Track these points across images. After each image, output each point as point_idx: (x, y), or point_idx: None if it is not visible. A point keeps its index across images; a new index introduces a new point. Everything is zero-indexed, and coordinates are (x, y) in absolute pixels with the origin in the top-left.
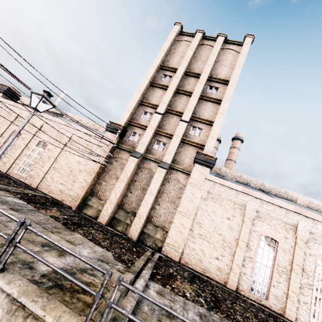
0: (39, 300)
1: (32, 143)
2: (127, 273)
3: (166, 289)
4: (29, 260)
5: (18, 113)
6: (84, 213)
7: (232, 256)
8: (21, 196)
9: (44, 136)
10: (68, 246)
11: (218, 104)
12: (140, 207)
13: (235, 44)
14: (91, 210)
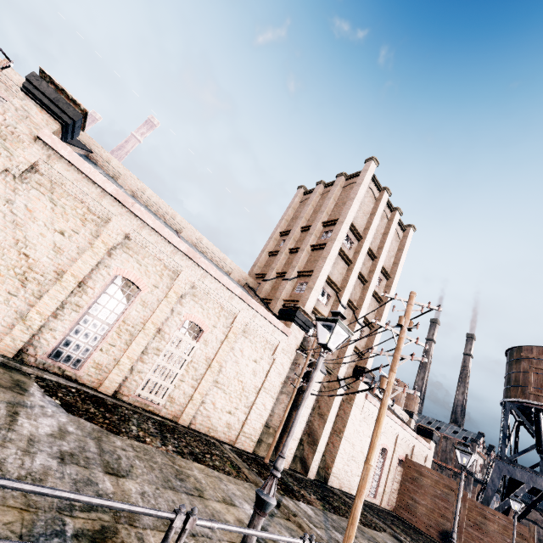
0: None
1: (170, 321)
2: None
3: None
4: None
5: (130, 227)
6: (258, 454)
7: None
8: (278, 489)
9: (195, 310)
10: None
11: (377, 302)
12: (321, 438)
13: (400, 226)
14: (262, 446)
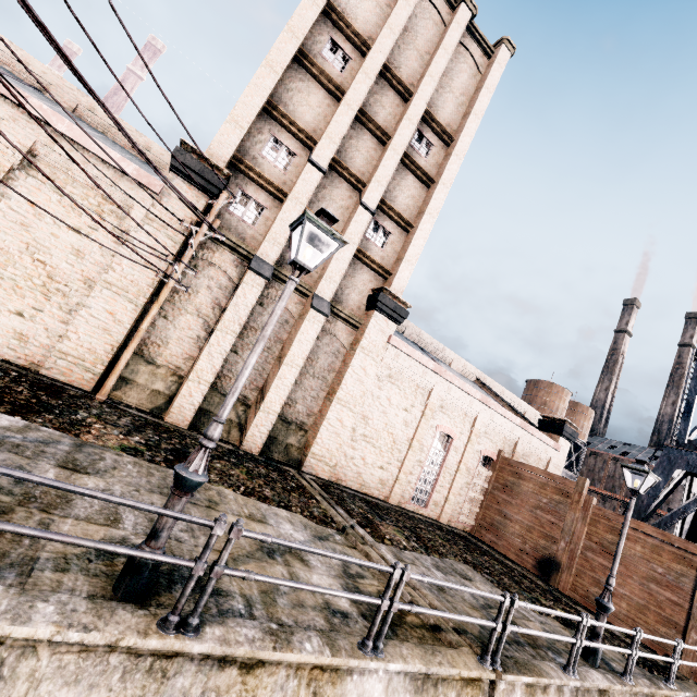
0: (439, 659)
1: None
2: (369, 550)
3: (390, 546)
4: (320, 601)
5: None
6: (117, 400)
7: (401, 463)
8: None
9: None
10: (270, 532)
11: (425, 186)
12: (270, 391)
13: (480, 45)
14: (134, 391)
